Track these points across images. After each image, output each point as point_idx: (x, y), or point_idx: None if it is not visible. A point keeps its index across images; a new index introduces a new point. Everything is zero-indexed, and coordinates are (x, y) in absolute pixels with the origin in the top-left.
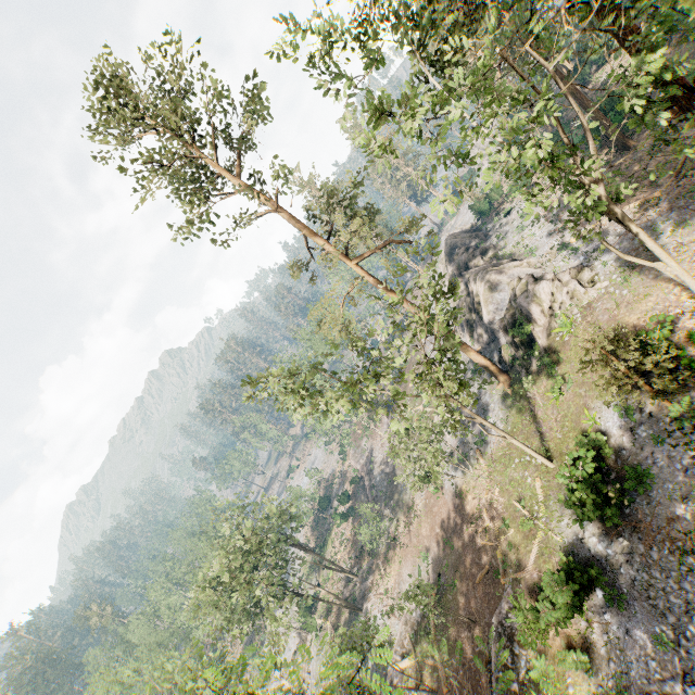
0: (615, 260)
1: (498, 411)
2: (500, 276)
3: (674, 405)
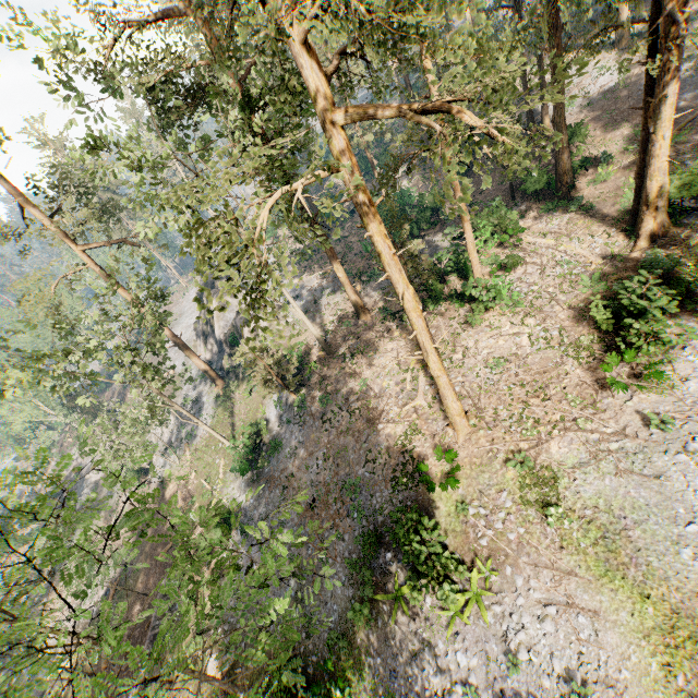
0: (301, 305)
1: (211, 409)
2: (232, 299)
3: (298, 398)
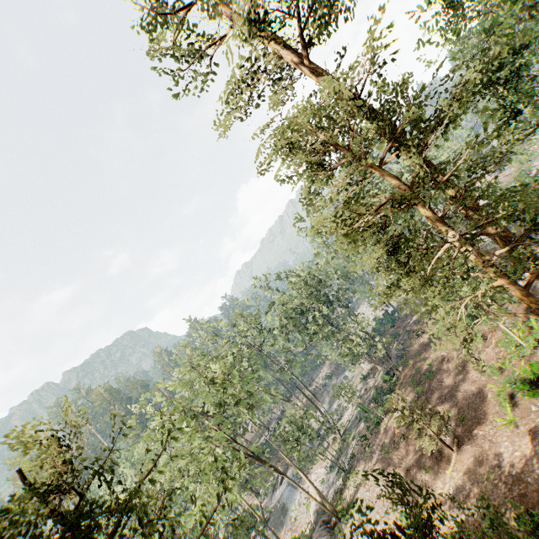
0: None
1: None
2: None
3: None
